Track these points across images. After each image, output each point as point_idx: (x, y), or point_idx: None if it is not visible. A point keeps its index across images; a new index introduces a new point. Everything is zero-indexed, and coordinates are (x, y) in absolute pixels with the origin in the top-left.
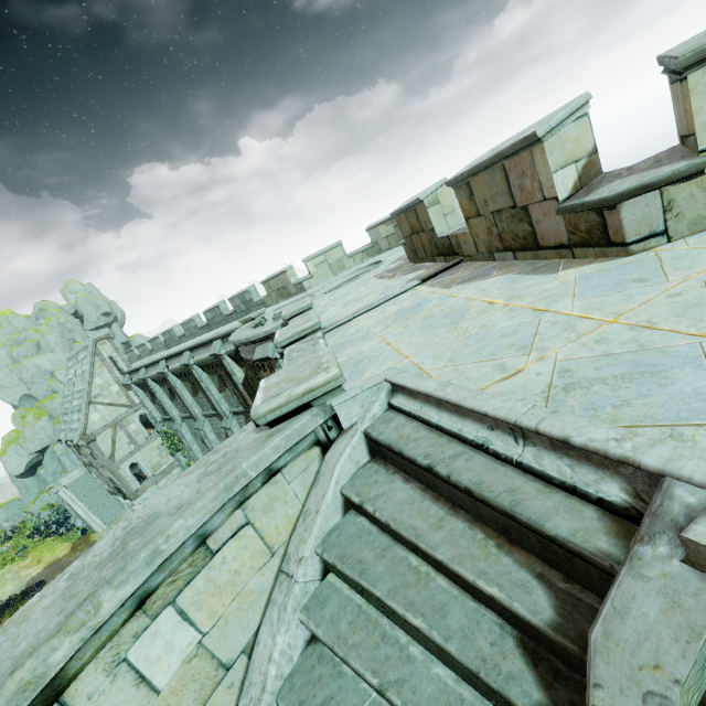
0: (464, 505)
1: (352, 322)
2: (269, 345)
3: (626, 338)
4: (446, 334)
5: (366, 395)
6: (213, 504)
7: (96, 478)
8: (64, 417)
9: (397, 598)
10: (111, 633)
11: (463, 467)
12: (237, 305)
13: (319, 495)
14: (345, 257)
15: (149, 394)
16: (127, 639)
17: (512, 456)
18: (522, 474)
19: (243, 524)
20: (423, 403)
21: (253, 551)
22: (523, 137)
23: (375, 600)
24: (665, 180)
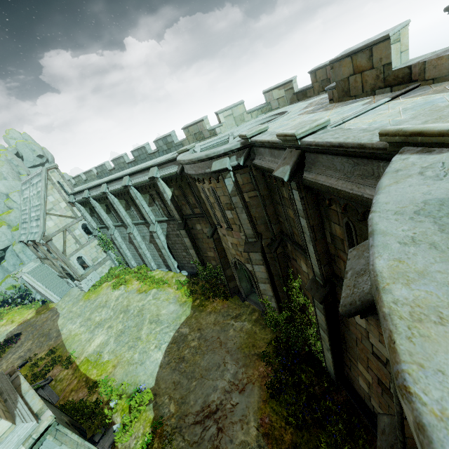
0: None
1: (346, 124)
2: (226, 160)
3: None
4: None
5: None
6: None
7: (49, 267)
8: (23, 225)
9: None
10: None
11: None
12: (160, 145)
13: None
14: (245, 113)
15: (89, 209)
16: None
17: None
18: None
19: None
20: None
21: None
22: None
23: None
24: None
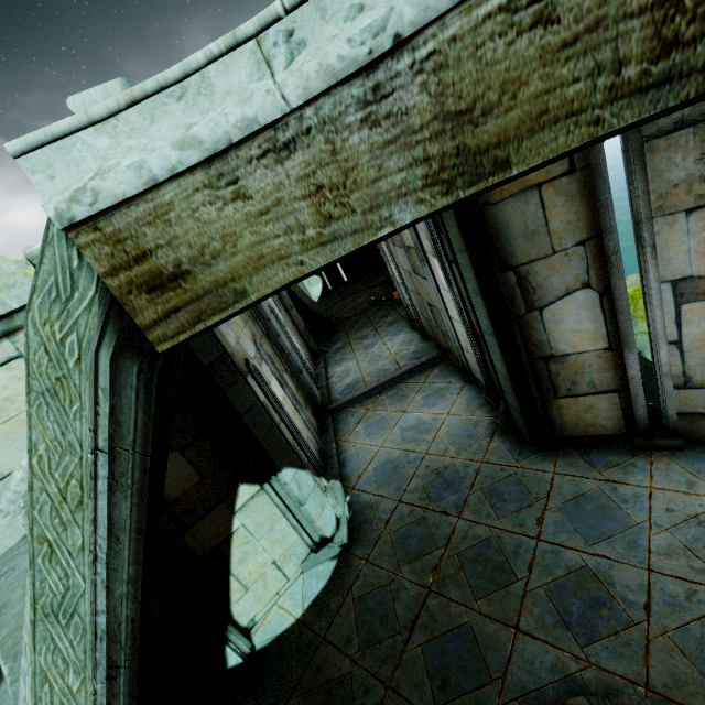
0: None
1: None
2: None
3: None
4: None
5: None
6: None
7: None
8: None
9: None
10: None
11: None
12: None
13: None
14: None
15: None
16: None
17: None
18: None
19: (14, 356)
20: None
21: None
22: None
23: None
24: None
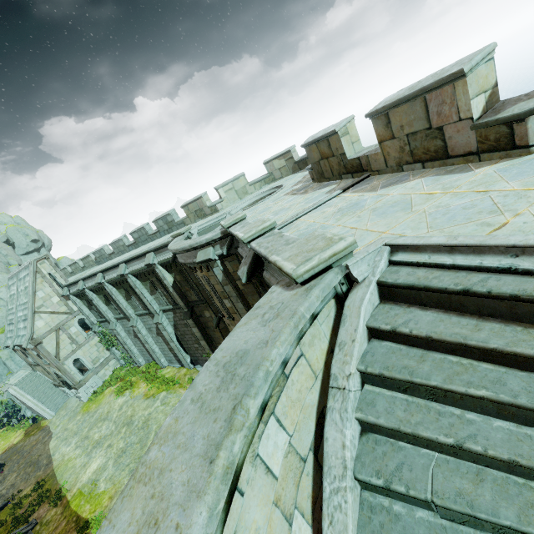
0: (497, 312)
1: (297, 222)
2: (210, 250)
3: None
4: (407, 215)
5: (370, 257)
6: (290, 338)
7: (41, 375)
8: (9, 327)
9: (454, 382)
10: (253, 433)
11: (498, 284)
12: (161, 225)
13: (350, 330)
14: (248, 185)
15: (86, 302)
16: (255, 439)
17: None
18: None
19: (299, 355)
20: (430, 253)
21: (306, 375)
22: (449, 74)
23: (423, 391)
24: None
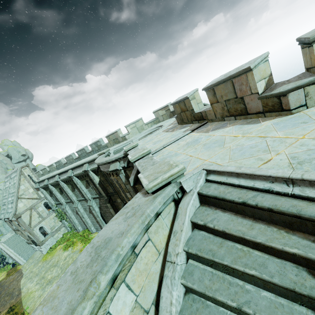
0: (263, 217)
1: (163, 149)
2: (117, 163)
3: (314, 143)
4: (220, 149)
5: (195, 176)
6: (138, 230)
7: (20, 236)
8: (3, 207)
9: (237, 263)
10: (104, 298)
11: (262, 200)
12: (93, 147)
13: (180, 223)
14: (144, 124)
15: (49, 192)
16: (108, 301)
17: (288, 192)
18: (294, 199)
19: (147, 240)
20: (227, 176)
21: (152, 253)
22: (243, 69)
23: (221, 267)
24: (306, 84)
